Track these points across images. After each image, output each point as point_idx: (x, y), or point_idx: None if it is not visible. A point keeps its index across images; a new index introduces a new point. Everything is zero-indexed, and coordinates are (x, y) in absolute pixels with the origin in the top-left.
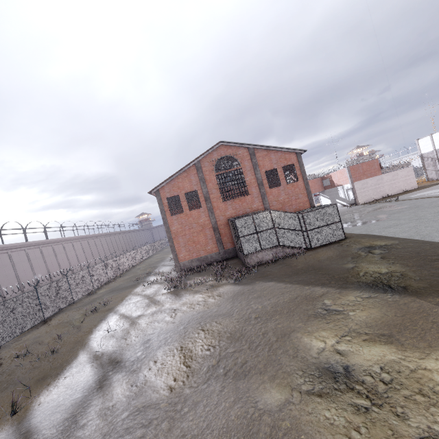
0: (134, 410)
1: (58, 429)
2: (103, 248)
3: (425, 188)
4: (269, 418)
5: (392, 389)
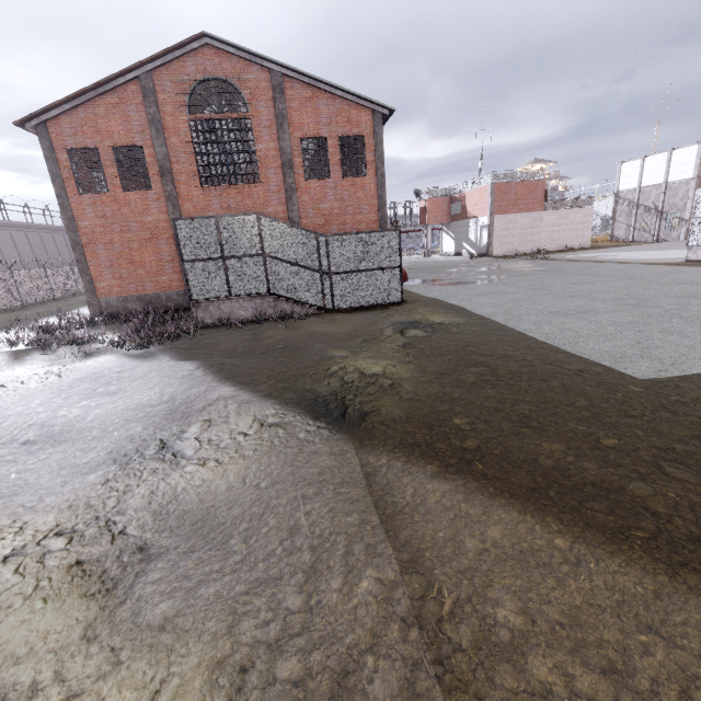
0: None
1: None
2: (17, 253)
3: (597, 249)
4: None
5: None
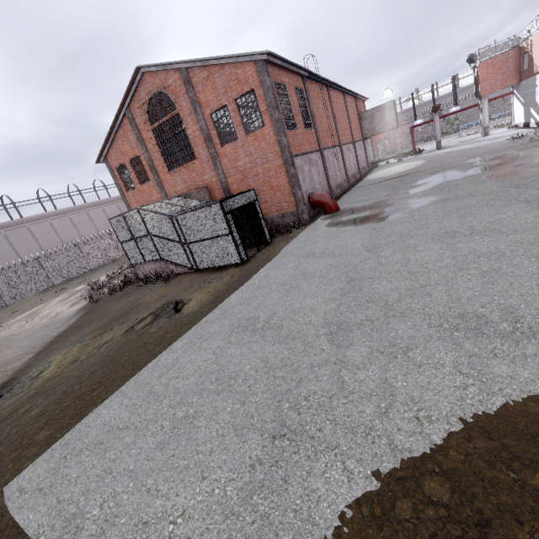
0: None
1: None
2: None
3: None
4: None
5: None
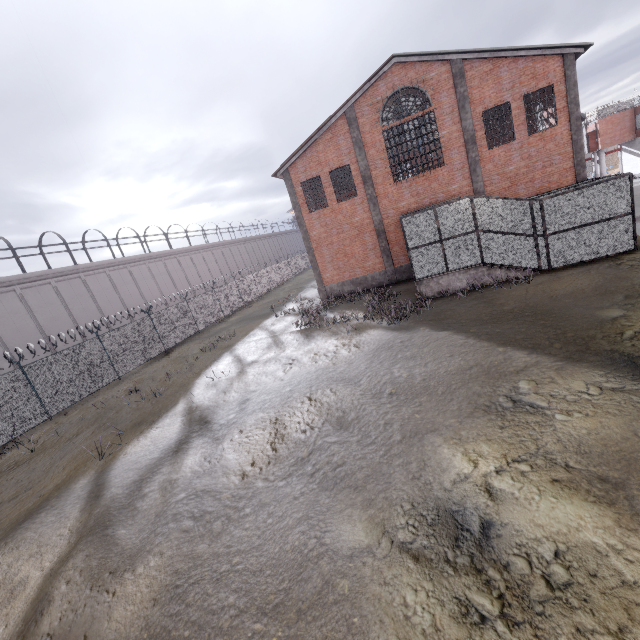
0: (192, 494)
1: (124, 491)
2: (242, 260)
3: None
4: (327, 567)
5: (560, 600)
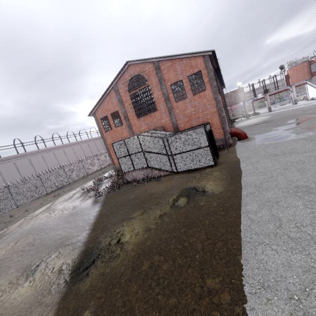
0: None
1: None
2: None
3: None
4: None
5: None
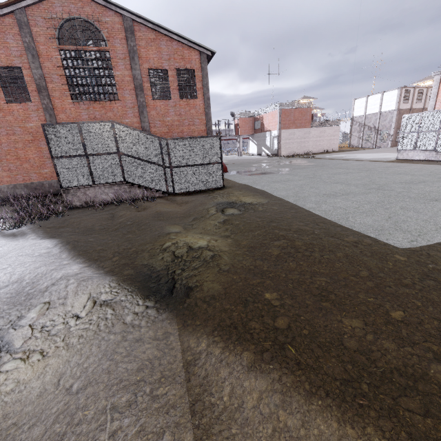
0: None
1: None
2: None
3: (342, 152)
4: None
5: None
